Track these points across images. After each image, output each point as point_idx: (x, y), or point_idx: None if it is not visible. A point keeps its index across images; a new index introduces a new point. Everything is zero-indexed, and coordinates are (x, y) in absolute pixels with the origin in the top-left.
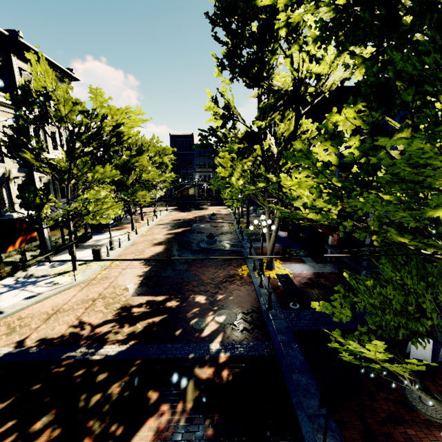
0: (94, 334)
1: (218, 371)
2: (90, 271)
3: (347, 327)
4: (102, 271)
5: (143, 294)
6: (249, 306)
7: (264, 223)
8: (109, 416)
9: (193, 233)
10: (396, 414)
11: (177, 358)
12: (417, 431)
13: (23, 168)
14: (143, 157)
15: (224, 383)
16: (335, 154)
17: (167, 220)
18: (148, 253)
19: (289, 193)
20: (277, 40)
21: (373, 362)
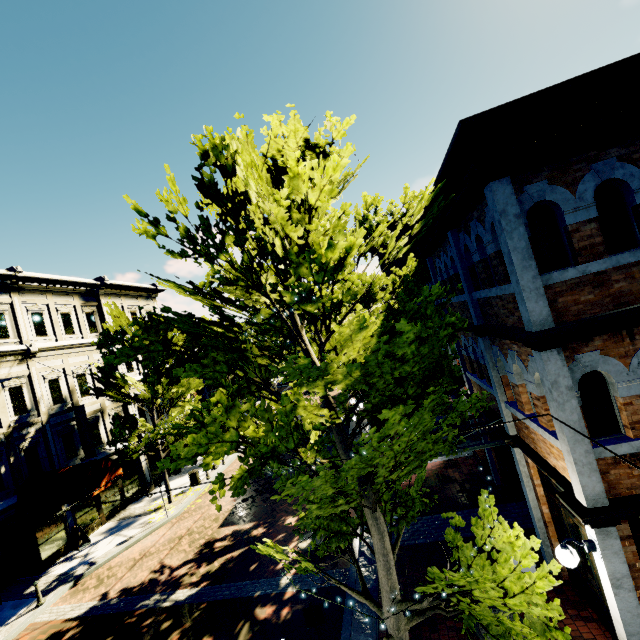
0: (171, 578)
1: (279, 609)
2: (184, 502)
3: None
4: (198, 499)
5: (232, 523)
6: None
7: None
8: None
9: None
10: None
11: (242, 597)
12: None
13: None
14: None
15: (279, 623)
16: None
17: None
18: None
19: None
20: None
21: None
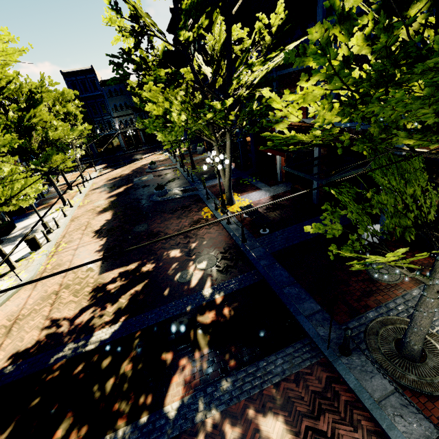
0: (75, 327)
1: (219, 311)
2: (34, 265)
3: (312, 235)
4: (50, 259)
5: (112, 268)
6: (224, 244)
7: (218, 159)
8: (132, 392)
9: (137, 188)
10: (366, 289)
11: (175, 315)
12: (383, 296)
13: None
14: (39, 109)
15: (228, 320)
16: (346, 45)
17: (101, 182)
18: (96, 225)
19: (271, 115)
20: None
21: (340, 257)
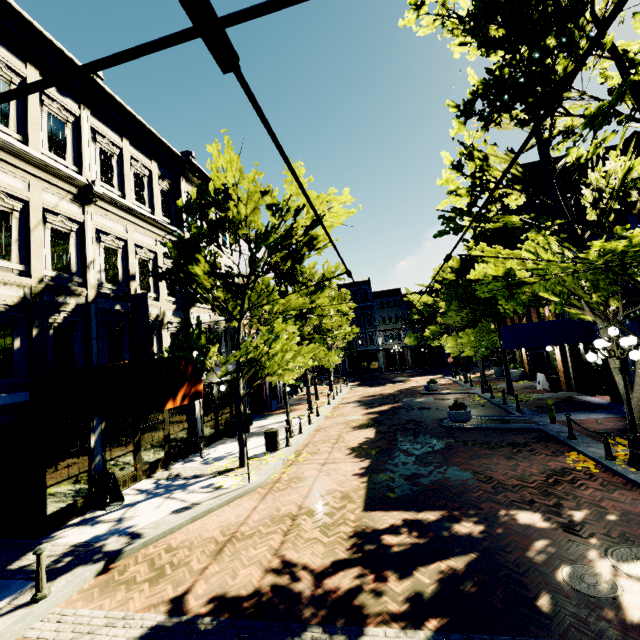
0: (325, 593)
1: None
2: (267, 468)
3: None
4: (286, 468)
5: (388, 507)
6: None
7: (628, 340)
8: None
9: (410, 409)
10: None
11: None
12: None
13: (178, 312)
14: (323, 295)
15: None
16: None
17: (354, 397)
18: (351, 440)
19: None
20: (582, 28)
21: None
